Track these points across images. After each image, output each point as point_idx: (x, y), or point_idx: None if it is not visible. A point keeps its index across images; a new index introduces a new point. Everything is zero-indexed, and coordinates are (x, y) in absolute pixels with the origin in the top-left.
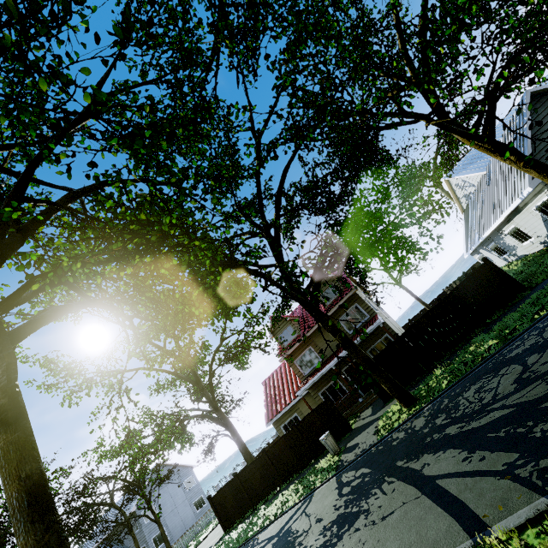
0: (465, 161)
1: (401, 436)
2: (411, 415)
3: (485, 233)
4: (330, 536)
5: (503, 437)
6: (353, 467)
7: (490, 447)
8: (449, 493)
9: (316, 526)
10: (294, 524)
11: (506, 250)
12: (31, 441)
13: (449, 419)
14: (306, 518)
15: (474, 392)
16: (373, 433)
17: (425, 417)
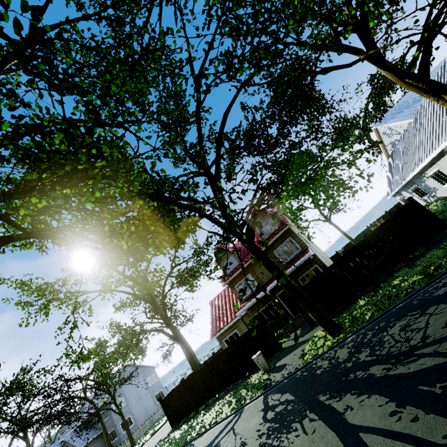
0: (393, 111)
1: (324, 365)
2: (335, 344)
3: (408, 176)
4: None
5: (440, 395)
6: (279, 389)
7: (423, 405)
8: None
9: None
10: (222, 440)
11: (426, 192)
12: None
13: (374, 357)
14: (233, 436)
15: (400, 330)
16: (300, 356)
17: (349, 349)
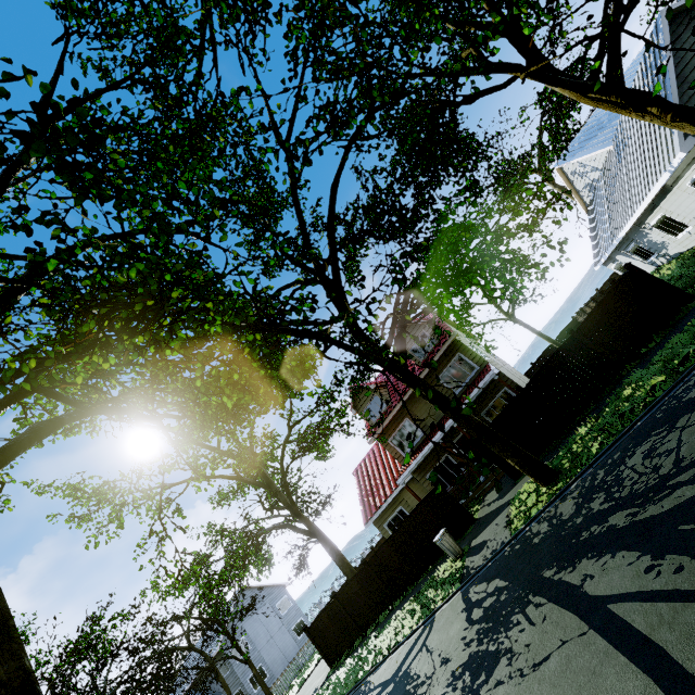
0: (581, 137)
1: (543, 529)
2: (553, 497)
3: (621, 231)
4: (461, 690)
5: None
6: (482, 577)
7: (688, 548)
8: (633, 629)
9: (441, 670)
10: (413, 664)
11: (653, 250)
12: (6, 628)
13: (612, 502)
14: (427, 656)
15: (643, 458)
16: (504, 526)
17: (575, 499)
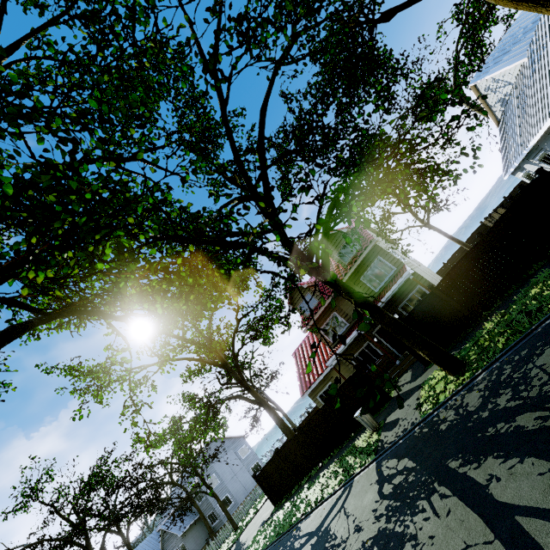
0: (495, 54)
1: (450, 417)
2: (460, 387)
3: (531, 141)
4: None
5: None
6: (394, 453)
7: None
8: None
9: (354, 537)
10: (332, 523)
11: None
12: None
13: (519, 401)
14: (344, 518)
15: None
16: (415, 407)
17: (481, 392)
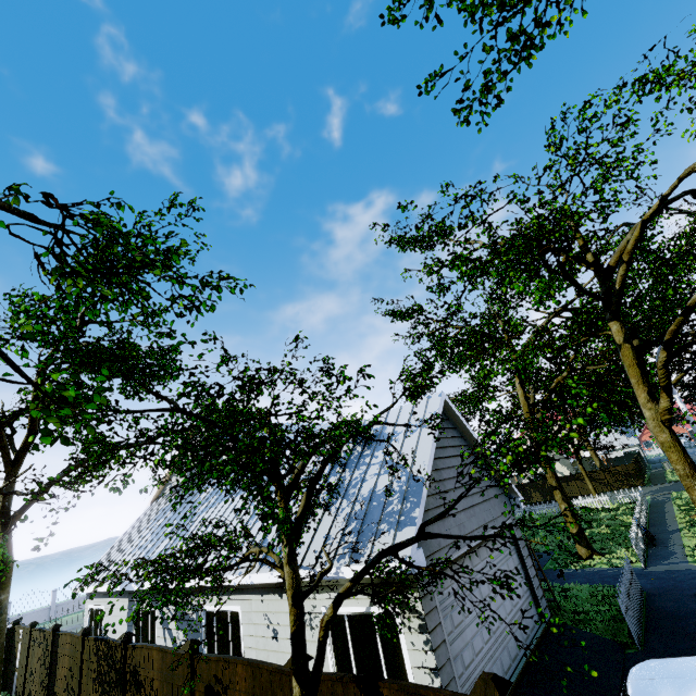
0: None
1: None
2: None
3: None
4: None
5: None
6: None
7: None
8: None
9: None
10: None
11: None
12: None
13: None
14: None
15: None
16: None
17: None
